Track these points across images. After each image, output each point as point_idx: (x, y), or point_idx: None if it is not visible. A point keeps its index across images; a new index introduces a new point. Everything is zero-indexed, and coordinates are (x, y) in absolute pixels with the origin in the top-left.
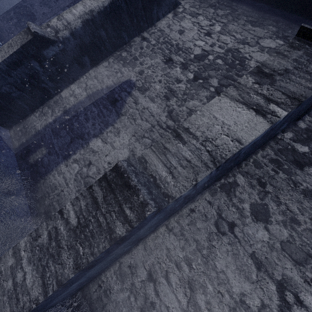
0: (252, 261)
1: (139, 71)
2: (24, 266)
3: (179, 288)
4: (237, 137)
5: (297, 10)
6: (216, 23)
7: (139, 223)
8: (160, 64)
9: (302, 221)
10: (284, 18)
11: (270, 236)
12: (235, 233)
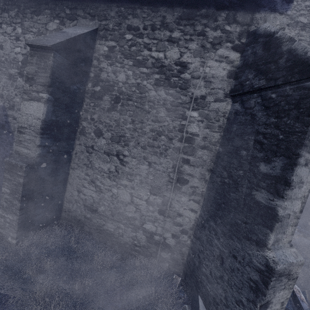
0: (105, 155)
1: (0, 96)
2: (7, 216)
3: (90, 186)
4: (38, 117)
5: None
6: (16, 25)
7: (24, 173)
8: (7, 82)
9: (112, 124)
10: None
11: (106, 140)
12: (95, 149)
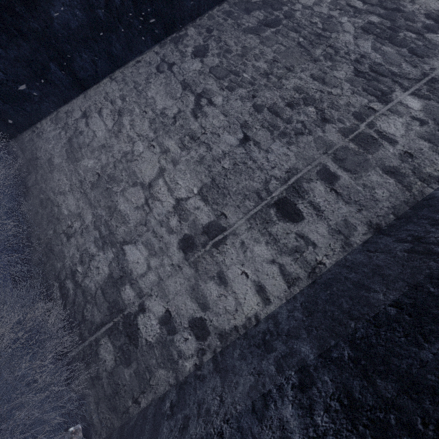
0: (180, 85)
1: None
2: None
3: (109, 117)
4: None
5: None
6: None
7: None
8: None
9: (234, 50)
10: None
11: (203, 66)
12: (173, 70)
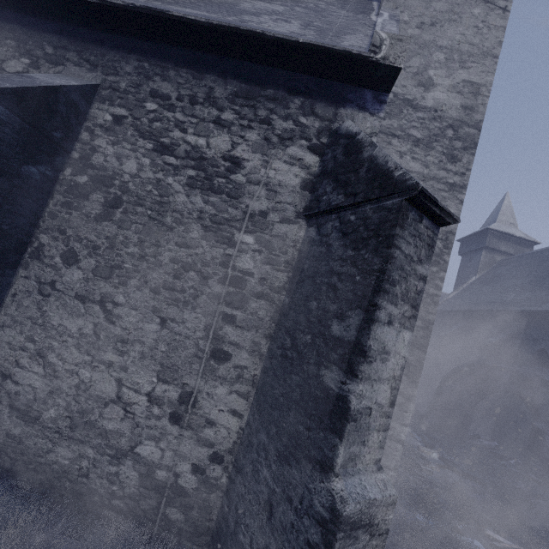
0: (78, 301)
1: None
2: None
3: (32, 364)
4: None
5: (28, 10)
6: None
7: None
8: None
9: (101, 244)
10: (19, 24)
11: (83, 272)
12: (58, 288)
